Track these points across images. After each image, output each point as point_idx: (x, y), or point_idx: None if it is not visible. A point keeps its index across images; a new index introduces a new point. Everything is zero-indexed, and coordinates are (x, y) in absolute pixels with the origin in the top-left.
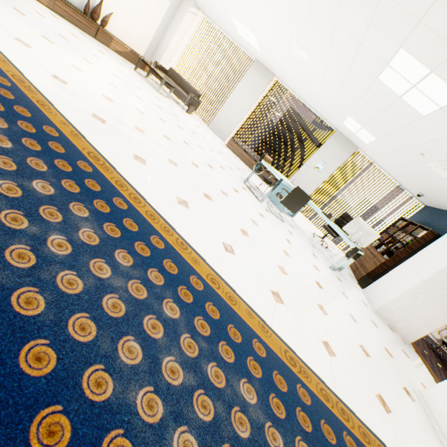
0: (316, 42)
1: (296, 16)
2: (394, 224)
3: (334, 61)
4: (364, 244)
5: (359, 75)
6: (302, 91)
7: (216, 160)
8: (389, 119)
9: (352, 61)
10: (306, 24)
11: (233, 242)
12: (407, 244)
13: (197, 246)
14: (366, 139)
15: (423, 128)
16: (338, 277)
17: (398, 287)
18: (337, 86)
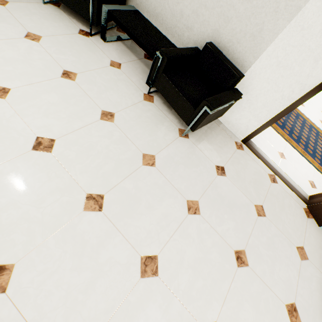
0: None
1: None
2: None
3: None
4: None
5: None
6: None
7: None
8: None
9: None
10: None
11: (321, 119)
12: None
13: (314, 123)
14: None
15: None
16: None
17: None
18: None
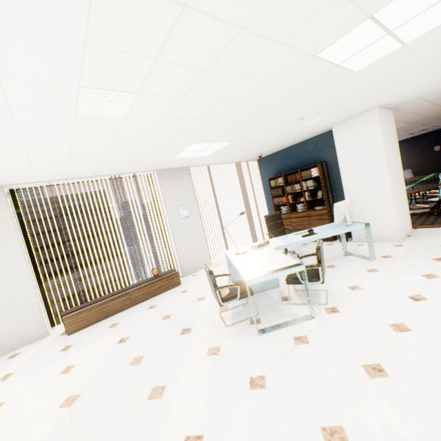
0: (180, 55)
1: (125, 1)
2: (270, 187)
3: (216, 75)
4: (351, 215)
5: (271, 71)
6: (87, 168)
7: (233, 396)
8: (280, 108)
9: (276, 50)
10: (168, 12)
11: None
12: (315, 187)
13: None
14: (210, 151)
15: (336, 88)
16: (382, 256)
17: (382, 212)
18: (195, 116)
